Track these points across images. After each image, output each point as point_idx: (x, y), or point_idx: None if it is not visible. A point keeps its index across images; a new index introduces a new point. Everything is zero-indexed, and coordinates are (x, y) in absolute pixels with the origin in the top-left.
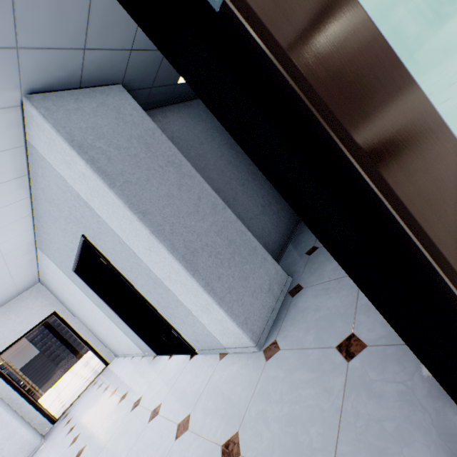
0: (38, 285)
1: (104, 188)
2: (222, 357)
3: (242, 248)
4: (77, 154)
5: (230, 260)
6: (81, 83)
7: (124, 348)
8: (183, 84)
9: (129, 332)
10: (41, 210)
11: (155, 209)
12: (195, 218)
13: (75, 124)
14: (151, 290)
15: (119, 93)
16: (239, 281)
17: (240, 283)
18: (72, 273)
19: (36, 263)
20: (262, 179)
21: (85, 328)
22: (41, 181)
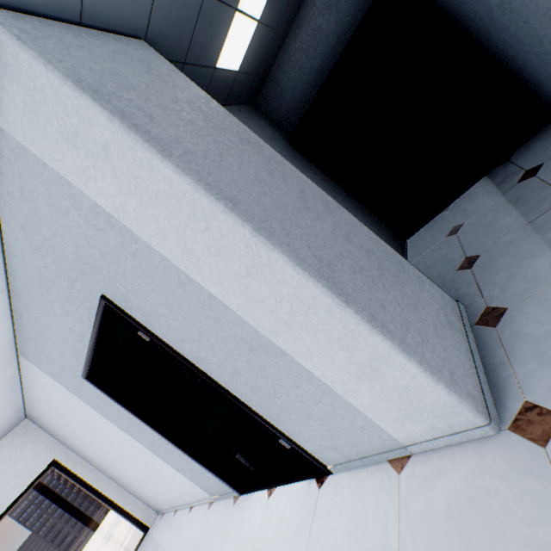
0: (25, 423)
1: (151, 161)
2: (400, 466)
3: (386, 262)
4: (91, 101)
5: (381, 279)
6: (82, 13)
7: (174, 496)
8: (222, 72)
9: (186, 465)
10: (22, 275)
11: (247, 197)
12: (308, 216)
13: (79, 62)
14: (241, 369)
15: (144, 49)
16: (409, 312)
17: (413, 315)
18: (81, 383)
19: (19, 385)
20: (343, 197)
21: (104, 478)
22: (19, 210)
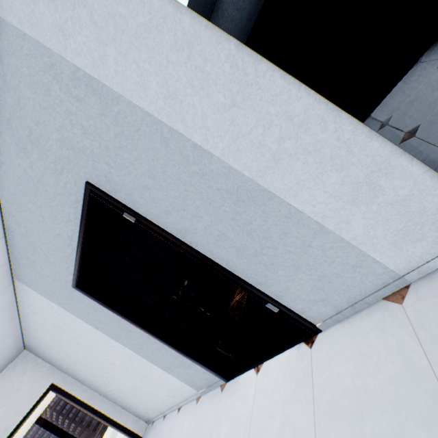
0: (24, 353)
1: None
2: (400, 297)
3: None
4: None
5: None
6: None
7: (163, 401)
8: None
9: (173, 361)
10: (11, 184)
11: None
12: None
13: None
14: (226, 230)
15: None
16: None
17: None
18: (72, 294)
19: (16, 313)
20: None
21: (98, 396)
22: (3, 104)
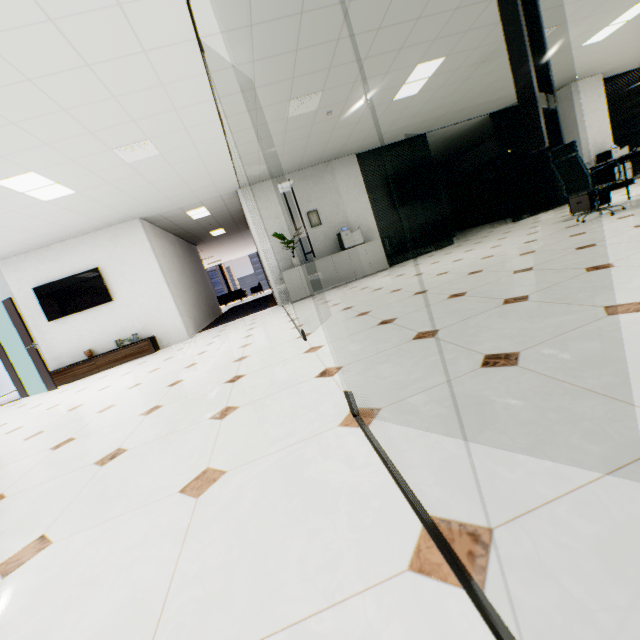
0: None
1: None
2: None
3: None
4: None
5: None
6: None
7: None
8: None
9: None
10: None
11: None
12: None
13: None
14: None
15: None
16: None
17: None
18: None
19: None
20: None
21: None
22: None
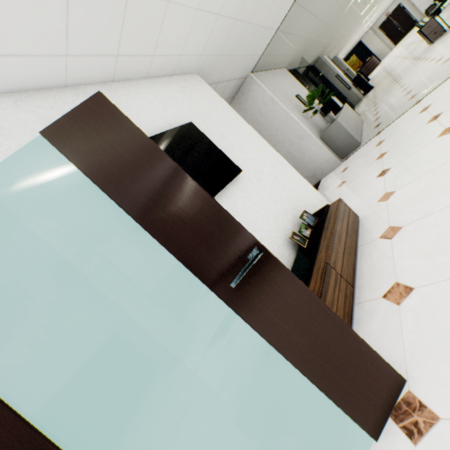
0: None
1: None
2: None
3: None
4: None
5: None
6: None
7: None
8: None
9: None
10: None
11: None
12: None
13: None
14: None
15: None
16: None
17: None
18: None
19: None
20: None
21: None
22: None
